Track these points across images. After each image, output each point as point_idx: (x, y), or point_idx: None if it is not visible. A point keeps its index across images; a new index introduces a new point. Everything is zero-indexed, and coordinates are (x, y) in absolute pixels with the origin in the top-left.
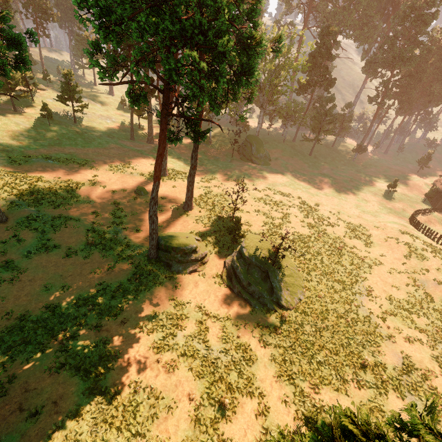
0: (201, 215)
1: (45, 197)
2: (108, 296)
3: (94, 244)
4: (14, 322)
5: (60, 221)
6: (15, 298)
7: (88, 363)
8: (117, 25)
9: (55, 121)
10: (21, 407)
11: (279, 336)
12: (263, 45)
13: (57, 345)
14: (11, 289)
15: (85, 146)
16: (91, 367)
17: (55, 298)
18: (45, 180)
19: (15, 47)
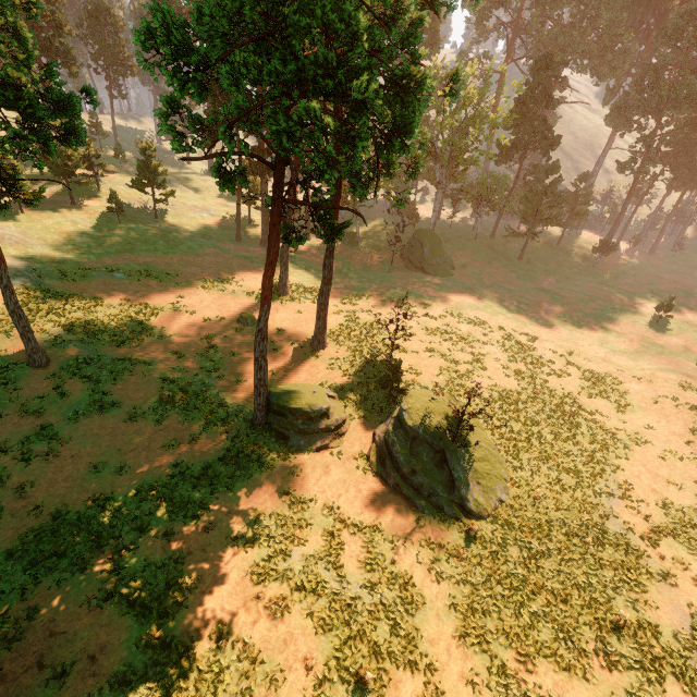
0: (339, 356)
1: (105, 330)
2: (187, 485)
3: (171, 401)
4: (44, 522)
5: (124, 365)
6: (49, 484)
7: (148, 594)
8: (201, 71)
9: (128, 216)
10: (42, 662)
11: (463, 564)
12: (427, 86)
13: (104, 562)
14: (45, 469)
15: (168, 253)
16: (152, 600)
17: (108, 484)
18: (107, 304)
19: (64, 113)
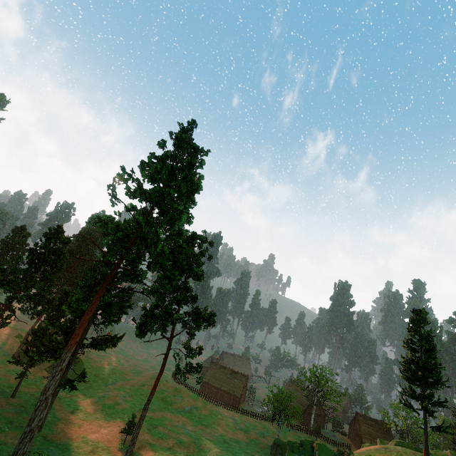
0: None
1: None
2: None
3: None
4: None
5: None
6: None
7: None
8: None
9: None
10: None
11: None
12: None
13: None
14: None
15: None
16: None
17: None
18: None
19: None
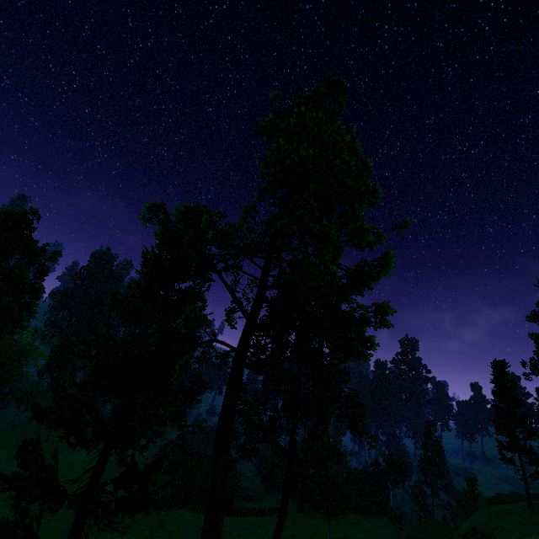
0: None
1: None
2: None
3: None
4: None
5: None
6: None
7: None
8: None
9: None
10: None
11: None
12: None
13: None
14: None
15: None
16: None
17: None
18: None
19: None
